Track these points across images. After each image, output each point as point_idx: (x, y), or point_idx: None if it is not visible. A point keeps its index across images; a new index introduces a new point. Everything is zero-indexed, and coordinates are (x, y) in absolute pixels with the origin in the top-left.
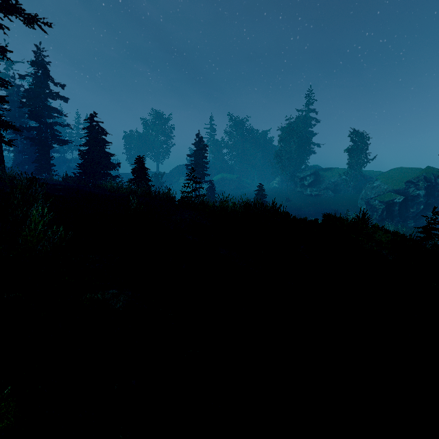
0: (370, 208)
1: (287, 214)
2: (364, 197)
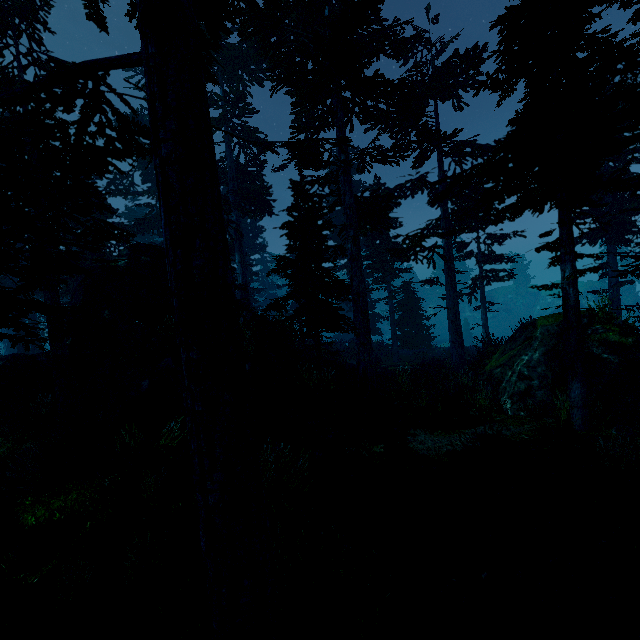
0: None
1: None
2: (541, 312)
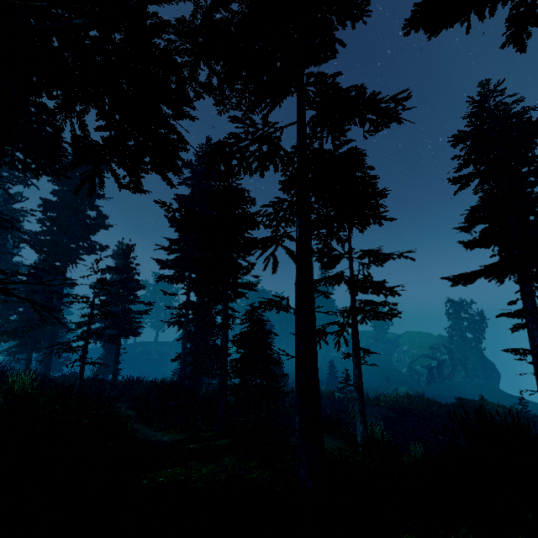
0: (415, 372)
1: (428, 399)
2: (399, 360)
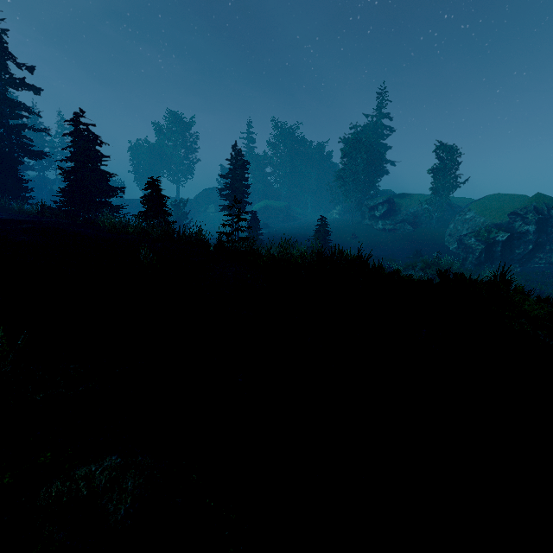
0: (464, 248)
1: (379, 268)
2: (453, 233)
